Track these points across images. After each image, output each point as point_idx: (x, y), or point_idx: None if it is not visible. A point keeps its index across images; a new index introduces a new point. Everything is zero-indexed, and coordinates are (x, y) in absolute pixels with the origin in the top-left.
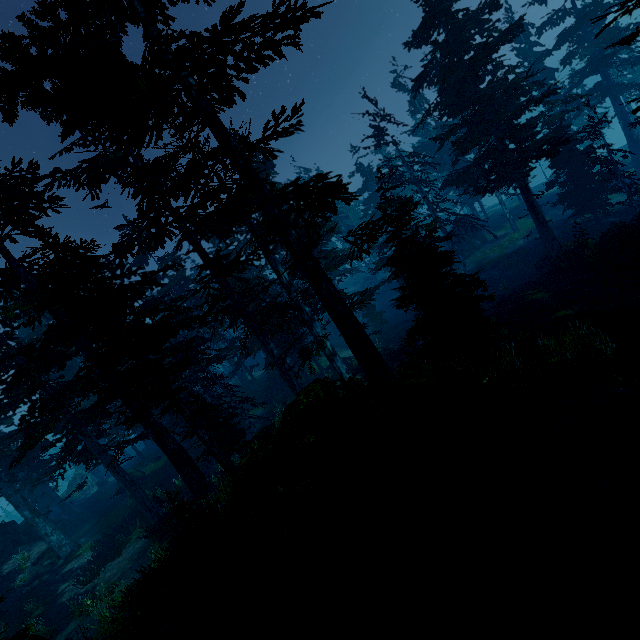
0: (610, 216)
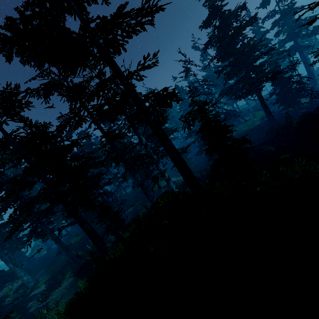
0: (301, 109)
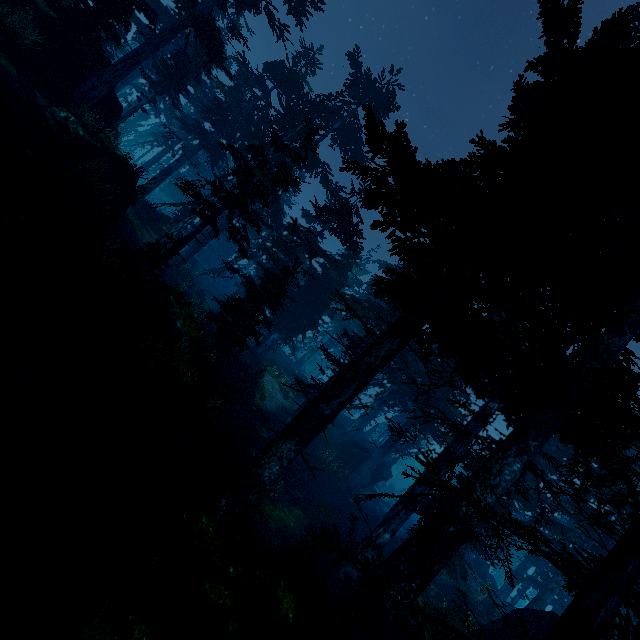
0: None
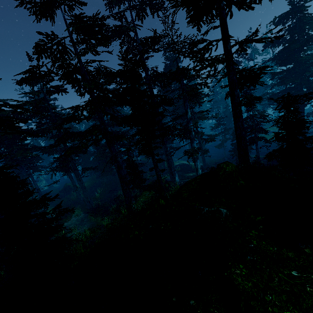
0: None
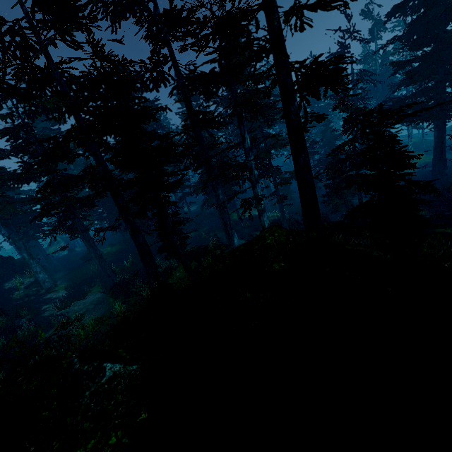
0: None
